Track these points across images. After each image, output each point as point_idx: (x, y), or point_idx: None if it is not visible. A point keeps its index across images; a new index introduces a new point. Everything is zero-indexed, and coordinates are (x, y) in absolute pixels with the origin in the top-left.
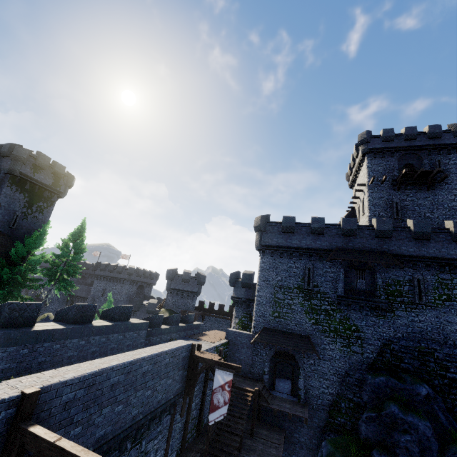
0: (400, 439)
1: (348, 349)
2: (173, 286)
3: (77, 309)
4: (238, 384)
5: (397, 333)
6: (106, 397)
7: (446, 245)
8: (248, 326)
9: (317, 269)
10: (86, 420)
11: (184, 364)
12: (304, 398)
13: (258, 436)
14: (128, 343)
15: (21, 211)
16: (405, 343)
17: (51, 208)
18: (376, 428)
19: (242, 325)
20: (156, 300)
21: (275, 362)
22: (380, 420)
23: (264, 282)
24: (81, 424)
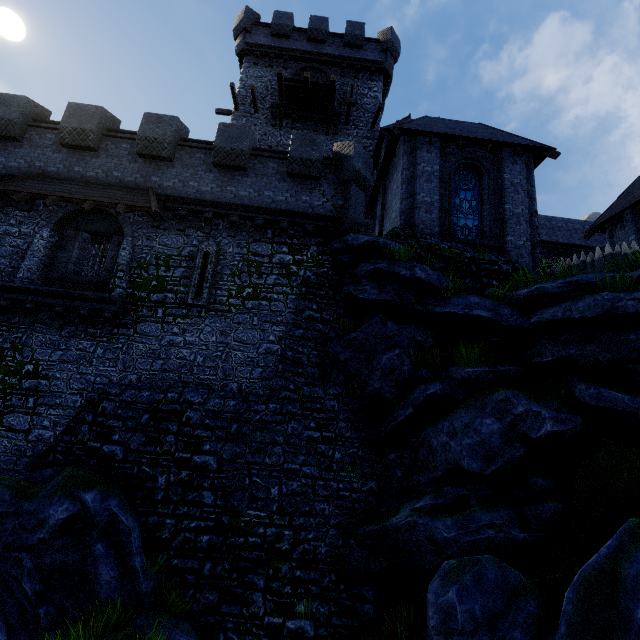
0: None
1: None
2: None
3: None
4: None
5: (128, 373)
6: None
7: (275, 184)
8: None
9: None
10: None
11: None
12: None
13: None
14: None
15: None
16: (134, 394)
17: None
18: None
19: None
20: None
21: None
22: None
23: None
24: None
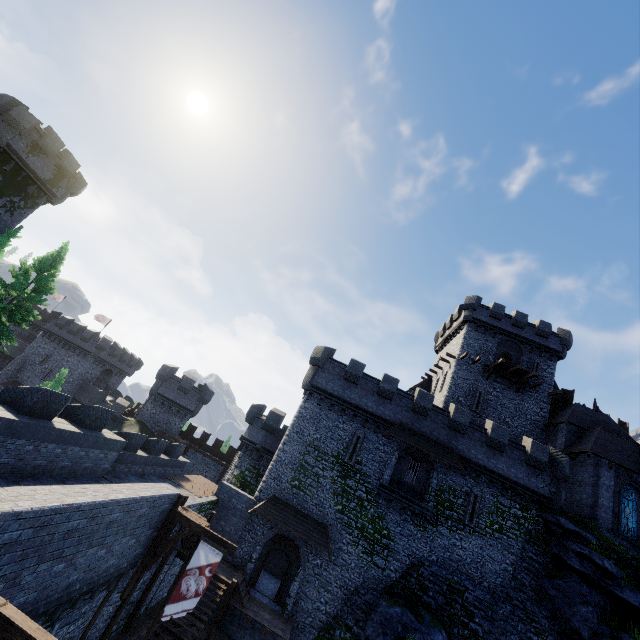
0: None
1: (369, 558)
2: (163, 391)
3: (42, 395)
4: None
5: (432, 554)
6: (52, 547)
7: (517, 466)
8: (249, 485)
9: (368, 441)
10: (14, 577)
11: (159, 521)
12: (291, 611)
13: None
14: (86, 465)
15: None
16: (438, 570)
17: (29, 211)
18: None
19: (241, 482)
20: (127, 402)
21: (270, 548)
22: None
23: (297, 434)
24: (5, 581)
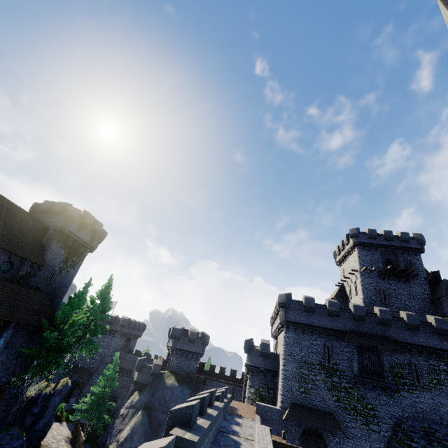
0: None
1: (367, 427)
2: (179, 346)
3: (205, 400)
4: None
5: (404, 412)
6: None
7: (431, 337)
8: (265, 397)
9: (335, 348)
10: None
11: None
12: None
13: None
14: (218, 428)
15: (59, 266)
16: (412, 422)
17: (81, 262)
18: None
19: (259, 396)
20: (160, 361)
21: (302, 439)
22: None
23: (290, 356)
24: None
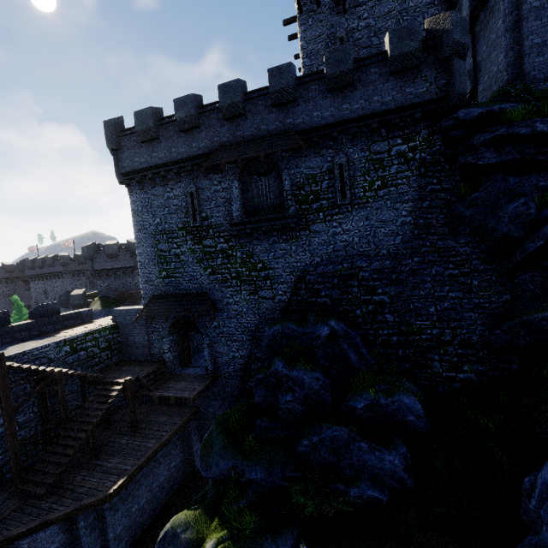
0: (281, 401)
1: (256, 296)
2: (98, 267)
3: None
4: (114, 377)
5: (315, 257)
6: None
7: (380, 88)
8: None
9: (203, 191)
10: None
11: None
12: (213, 369)
13: (146, 428)
14: None
15: None
16: (324, 269)
17: None
18: (264, 391)
19: None
20: (81, 290)
21: (180, 334)
22: (267, 382)
23: (140, 232)
24: None
